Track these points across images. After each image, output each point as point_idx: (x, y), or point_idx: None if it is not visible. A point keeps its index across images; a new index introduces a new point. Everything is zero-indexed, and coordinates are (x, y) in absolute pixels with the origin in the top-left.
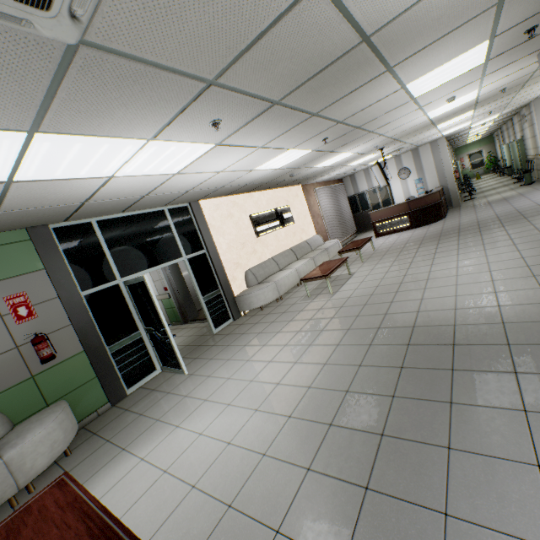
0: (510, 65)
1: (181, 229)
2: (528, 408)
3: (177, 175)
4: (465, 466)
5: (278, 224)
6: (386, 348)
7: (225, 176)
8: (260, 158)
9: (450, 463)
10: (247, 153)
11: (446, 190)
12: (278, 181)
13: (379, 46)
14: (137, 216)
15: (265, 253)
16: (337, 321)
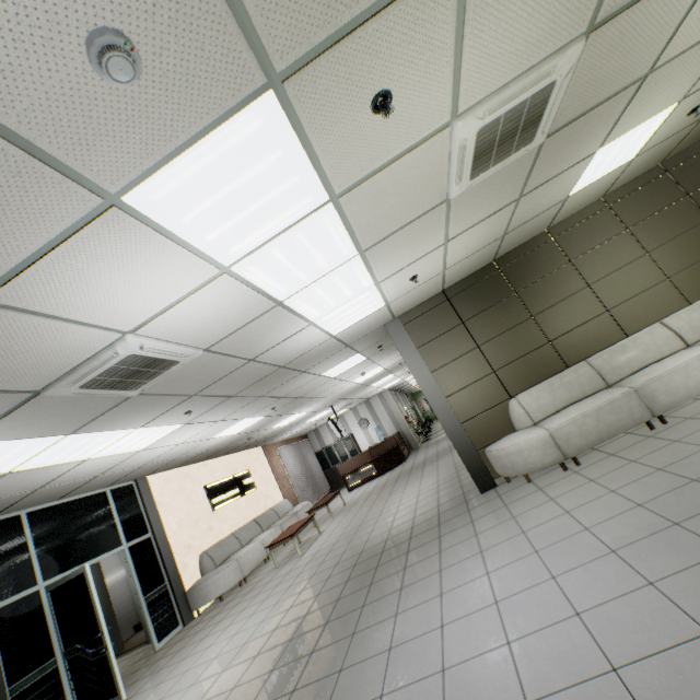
0: (388, 355)
1: (124, 510)
2: (407, 566)
3: (141, 451)
4: (369, 608)
5: (238, 491)
6: (339, 574)
7: (184, 447)
8: (219, 428)
9: (362, 612)
10: (208, 426)
11: (403, 434)
12: (235, 445)
13: (291, 367)
14: (74, 501)
15: (223, 529)
16: (304, 573)
